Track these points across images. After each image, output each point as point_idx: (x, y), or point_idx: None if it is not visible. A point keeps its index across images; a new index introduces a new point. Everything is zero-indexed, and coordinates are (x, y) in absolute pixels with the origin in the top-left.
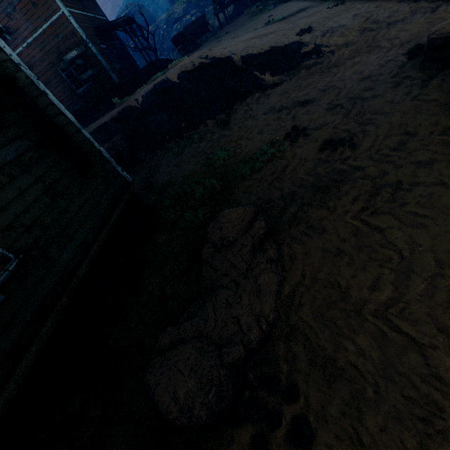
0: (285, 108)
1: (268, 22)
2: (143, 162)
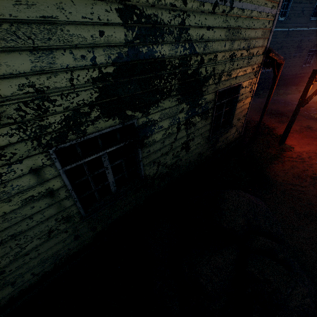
0: None
1: None
2: None
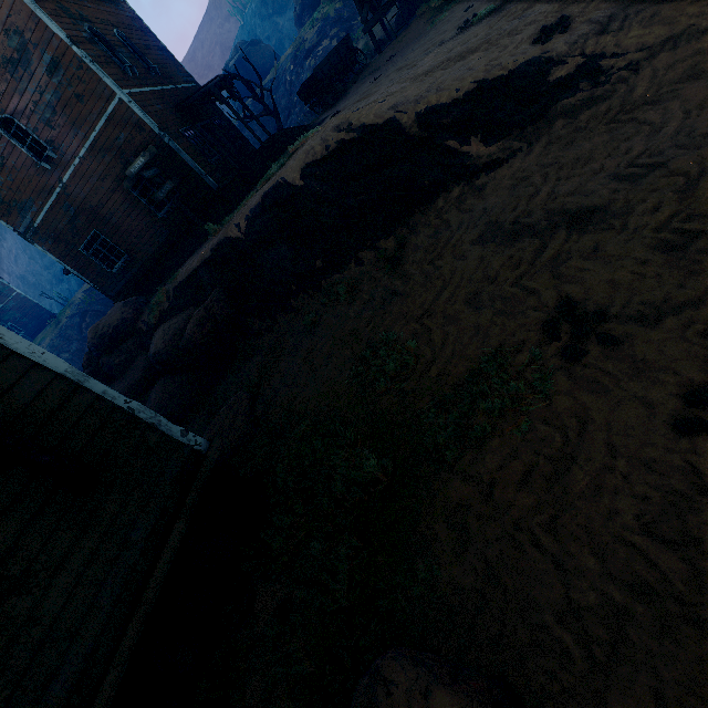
0: (527, 231)
1: (466, 24)
2: (258, 337)
